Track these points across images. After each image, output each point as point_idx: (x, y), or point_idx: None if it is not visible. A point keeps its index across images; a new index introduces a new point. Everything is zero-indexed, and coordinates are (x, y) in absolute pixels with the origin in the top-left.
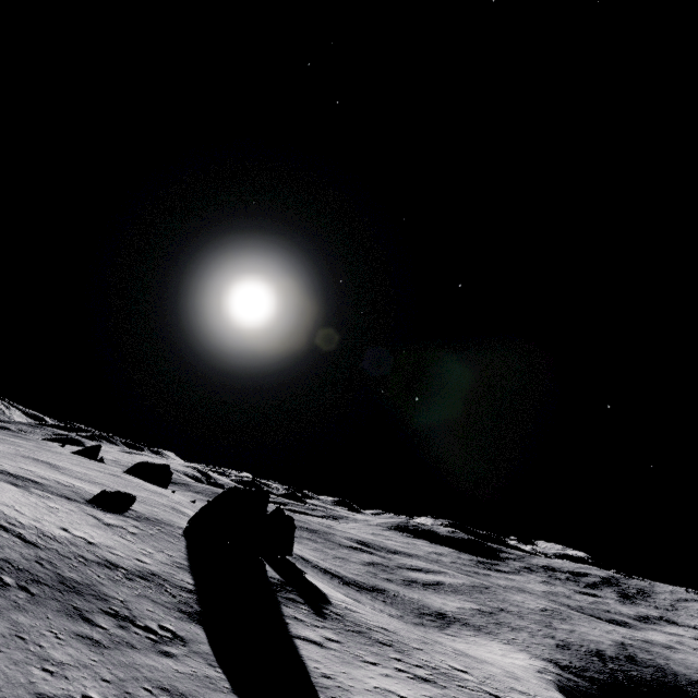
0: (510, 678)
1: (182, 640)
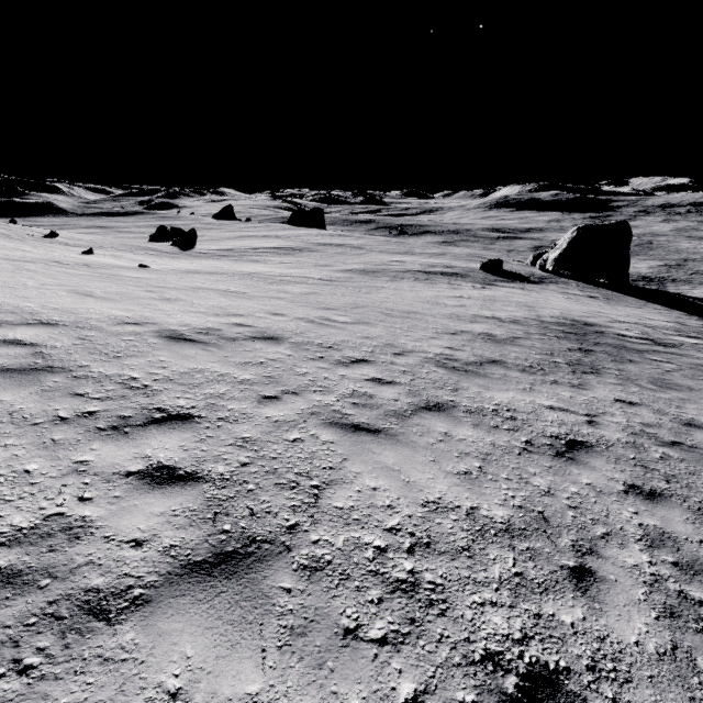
0: None
1: None
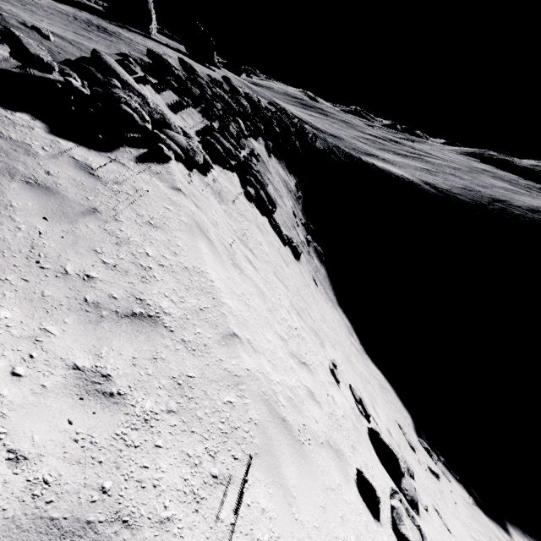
0: None
1: None
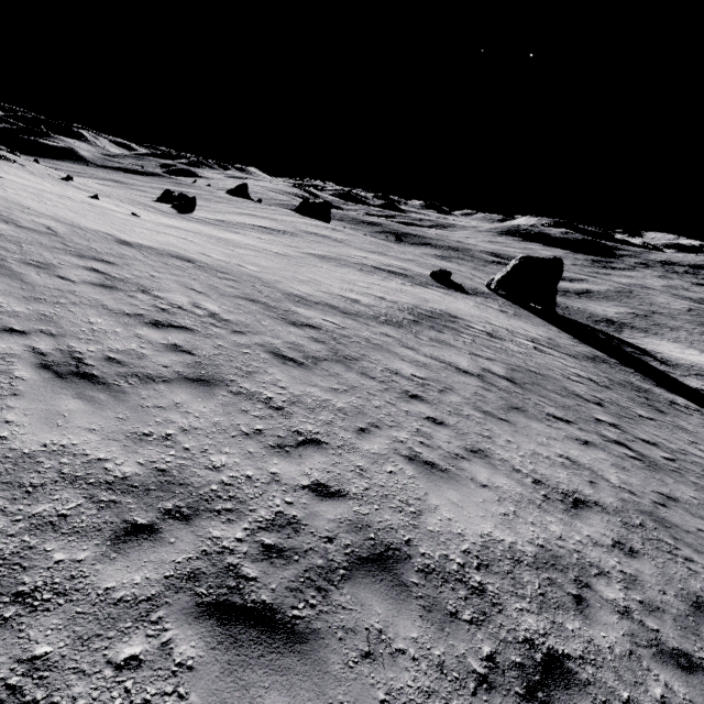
0: None
1: (699, 411)
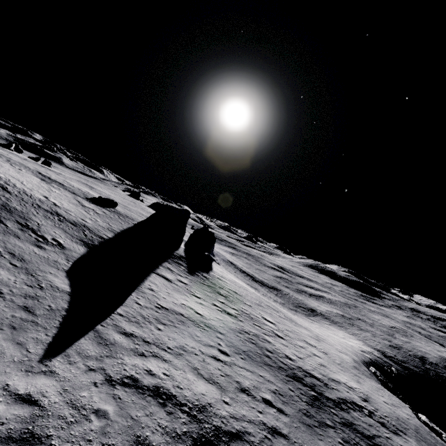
0: (312, 338)
1: (62, 248)
